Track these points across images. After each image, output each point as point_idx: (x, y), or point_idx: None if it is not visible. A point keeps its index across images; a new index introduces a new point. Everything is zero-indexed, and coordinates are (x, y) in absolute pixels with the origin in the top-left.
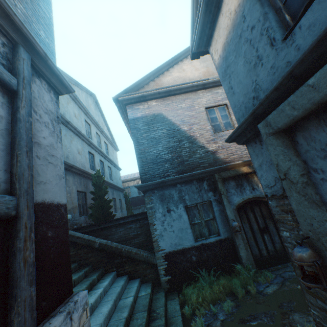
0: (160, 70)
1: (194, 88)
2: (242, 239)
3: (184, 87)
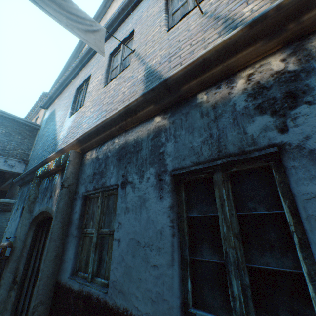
0: (68, 67)
1: (76, 71)
2: (14, 274)
3: (68, 74)
